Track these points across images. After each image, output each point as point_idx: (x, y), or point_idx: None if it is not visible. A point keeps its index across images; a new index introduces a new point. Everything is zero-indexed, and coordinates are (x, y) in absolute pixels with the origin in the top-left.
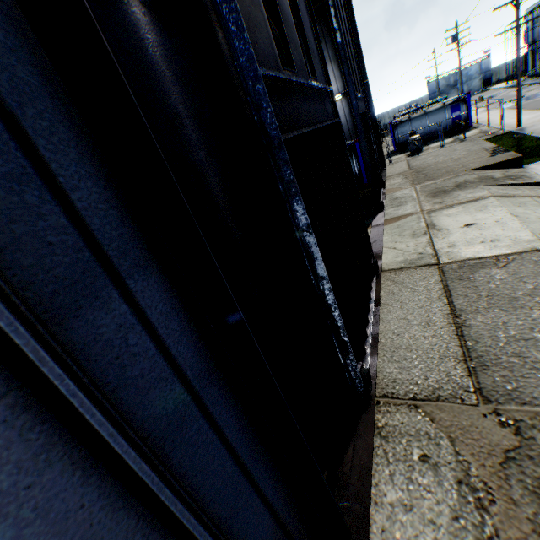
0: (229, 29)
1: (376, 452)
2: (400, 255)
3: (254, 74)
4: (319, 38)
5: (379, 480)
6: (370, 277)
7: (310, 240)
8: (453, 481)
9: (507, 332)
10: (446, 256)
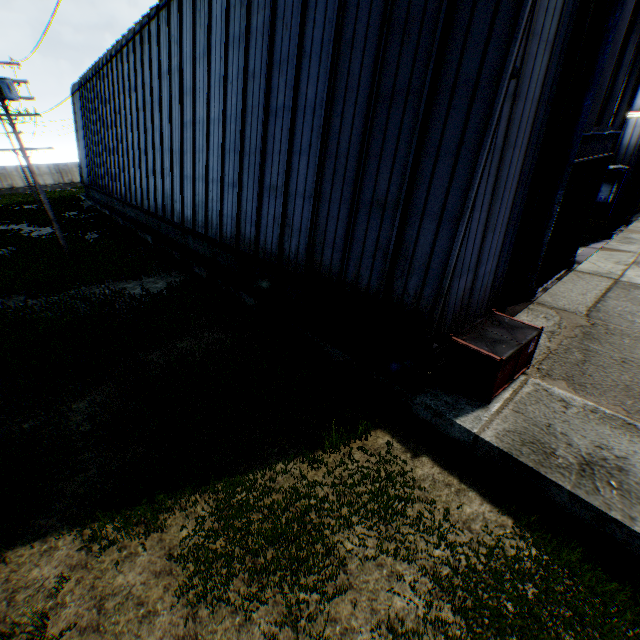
0: (580, 117)
1: (523, 311)
2: (594, 268)
3: (579, 135)
4: (633, 96)
5: (520, 315)
6: (563, 267)
7: (555, 209)
8: (552, 323)
9: (622, 309)
10: (626, 279)
